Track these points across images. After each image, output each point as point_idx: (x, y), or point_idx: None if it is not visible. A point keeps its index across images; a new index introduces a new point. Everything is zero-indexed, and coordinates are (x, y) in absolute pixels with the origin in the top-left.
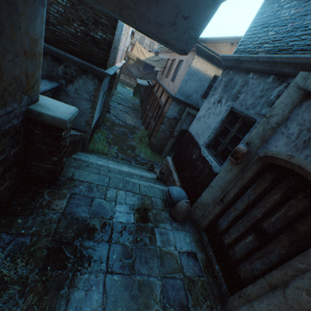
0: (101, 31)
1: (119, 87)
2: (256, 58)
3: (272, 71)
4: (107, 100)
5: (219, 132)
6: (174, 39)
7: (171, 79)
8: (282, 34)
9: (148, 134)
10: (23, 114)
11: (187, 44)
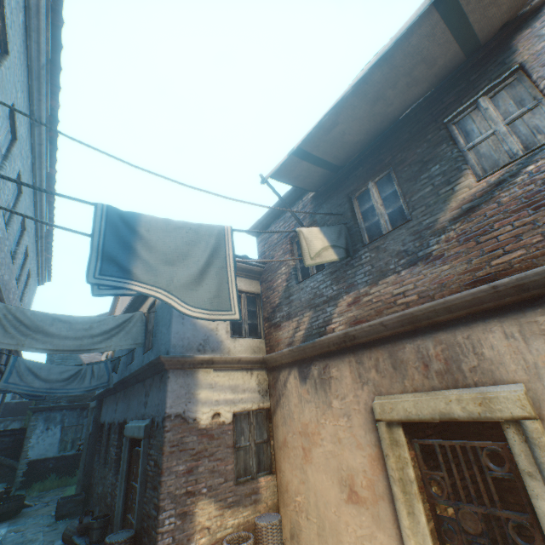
0: None
1: None
2: None
3: None
4: None
5: None
6: None
7: None
8: None
9: None
10: None
11: None
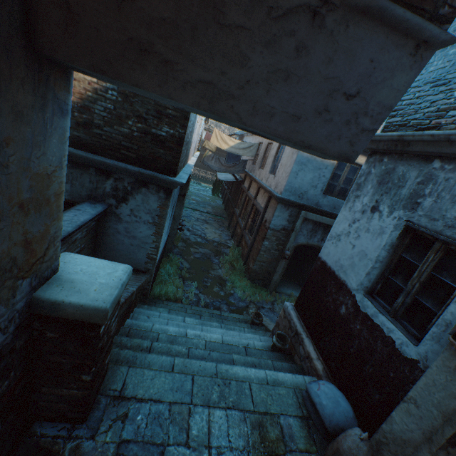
0: (167, 126)
1: (192, 185)
2: (446, 136)
3: None
4: (177, 214)
5: (390, 266)
6: (324, 138)
7: (269, 170)
8: None
9: (243, 254)
10: (18, 315)
11: (353, 143)
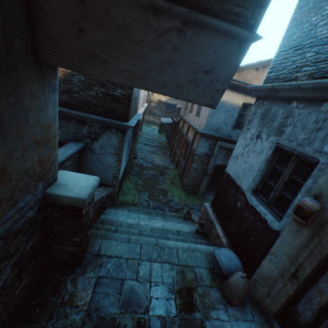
0: (120, 89)
1: (144, 127)
2: (298, 85)
3: (324, 97)
4: (132, 147)
5: (267, 174)
6: (196, 96)
7: (195, 114)
8: (325, 53)
9: (179, 173)
10: (39, 202)
11: (213, 98)
